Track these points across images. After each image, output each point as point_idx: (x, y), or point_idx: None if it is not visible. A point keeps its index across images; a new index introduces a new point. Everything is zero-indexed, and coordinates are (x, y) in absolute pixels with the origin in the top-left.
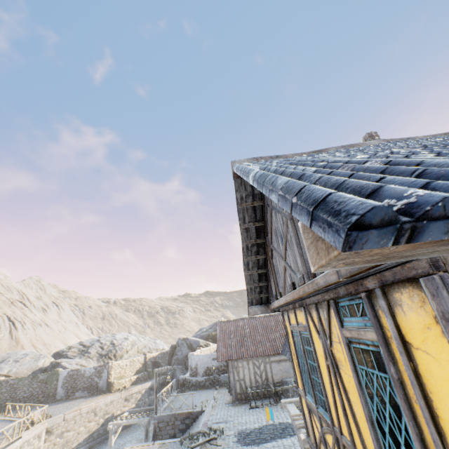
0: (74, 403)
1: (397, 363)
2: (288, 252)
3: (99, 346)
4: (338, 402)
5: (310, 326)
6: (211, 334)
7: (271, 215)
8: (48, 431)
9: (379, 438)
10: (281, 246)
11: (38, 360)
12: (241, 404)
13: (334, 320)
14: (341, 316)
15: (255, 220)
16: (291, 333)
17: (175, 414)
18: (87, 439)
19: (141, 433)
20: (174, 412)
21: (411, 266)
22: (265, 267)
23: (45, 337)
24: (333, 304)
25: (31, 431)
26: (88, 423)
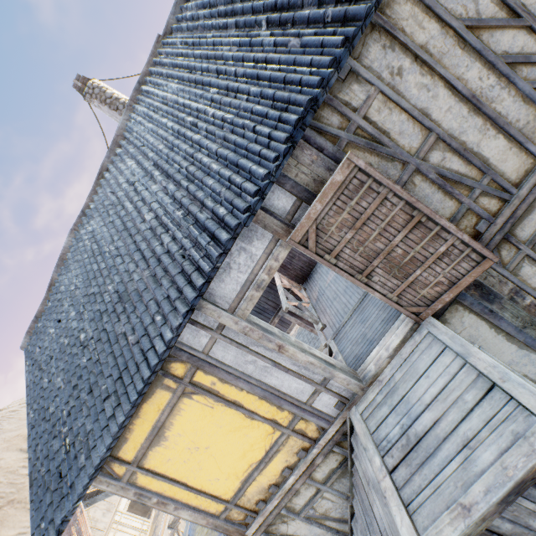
0: None
1: None
2: None
3: None
4: None
5: None
6: None
7: None
8: None
9: None
10: None
11: None
12: None
13: None
14: None
15: None
16: None
17: None
18: None
19: None
20: None
21: None
22: None
23: None
24: None
25: None
26: None
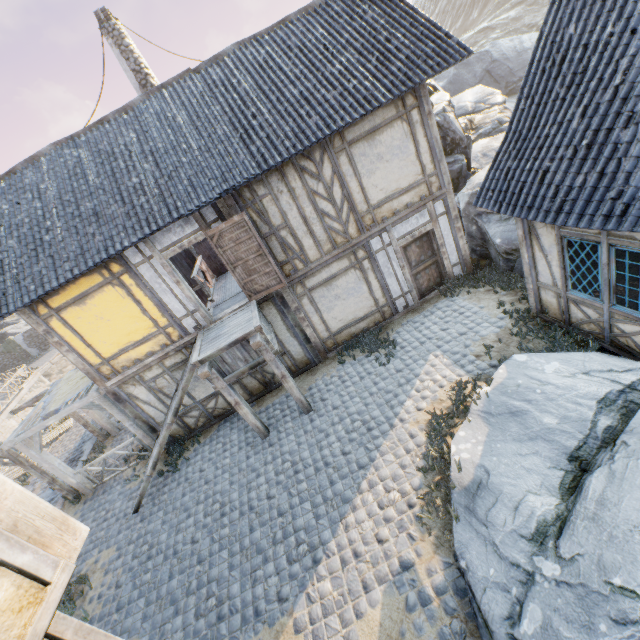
0: (54, 352)
1: None
2: None
3: None
4: None
5: None
6: None
7: None
8: (47, 376)
9: None
10: None
11: None
12: None
13: None
14: None
15: None
16: None
17: None
18: None
19: None
20: None
21: None
22: None
23: None
24: None
25: (28, 382)
26: None
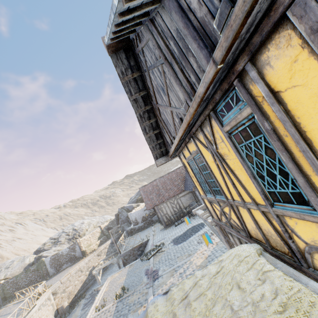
0: (64, 272)
1: (269, 118)
2: (171, 96)
3: (65, 235)
4: (228, 183)
5: (199, 148)
6: (138, 198)
7: (150, 77)
8: (54, 293)
9: (260, 183)
10: (164, 97)
11: (24, 261)
12: (170, 226)
13: (216, 127)
14: (220, 120)
15: (139, 91)
16: (188, 164)
17: (132, 249)
18: (83, 286)
19: (116, 267)
20: (131, 248)
21: (278, 5)
22: (158, 128)
23: (22, 246)
24: (213, 113)
25: (41, 298)
26: (79, 278)
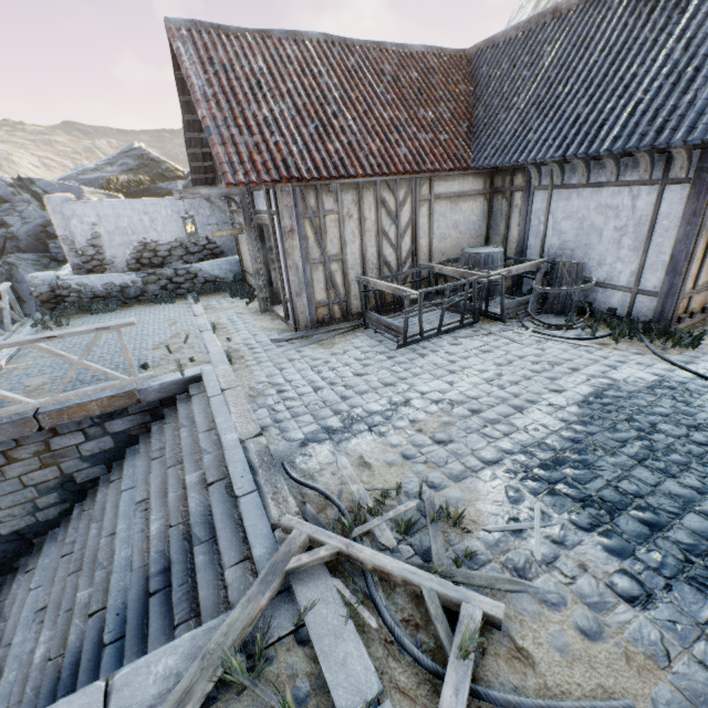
0: None
1: None
2: None
3: None
4: None
5: None
6: (116, 180)
7: None
8: None
9: None
10: None
11: None
12: (340, 336)
13: None
14: None
15: None
16: None
17: (37, 422)
18: None
19: None
20: (29, 414)
21: None
22: None
23: None
24: None
25: None
26: None
